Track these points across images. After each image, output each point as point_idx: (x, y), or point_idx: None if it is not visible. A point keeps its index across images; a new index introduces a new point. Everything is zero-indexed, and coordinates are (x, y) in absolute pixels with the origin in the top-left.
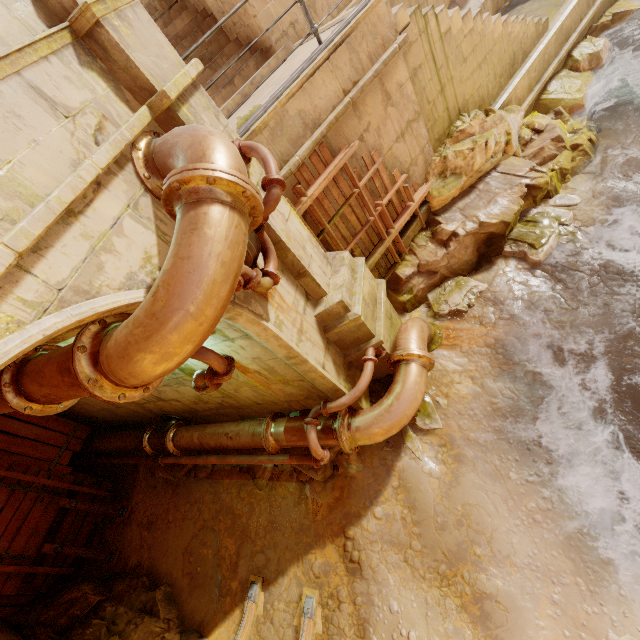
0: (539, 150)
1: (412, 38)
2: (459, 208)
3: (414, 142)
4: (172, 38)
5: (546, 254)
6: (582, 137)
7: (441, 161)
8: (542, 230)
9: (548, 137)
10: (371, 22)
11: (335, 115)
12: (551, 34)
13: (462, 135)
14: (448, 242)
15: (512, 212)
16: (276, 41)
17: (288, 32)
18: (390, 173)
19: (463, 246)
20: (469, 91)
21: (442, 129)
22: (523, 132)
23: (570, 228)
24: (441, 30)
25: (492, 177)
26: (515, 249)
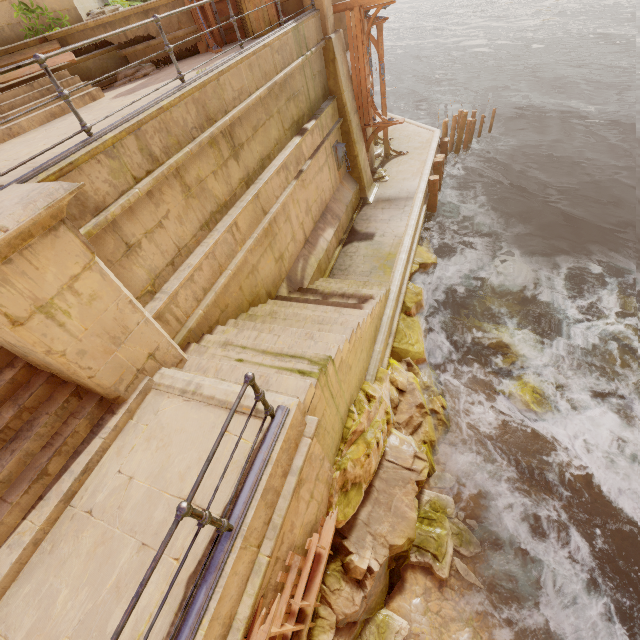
0: (409, 418)
1: (317, 400)
2: (364, 522)
3: (320, 485)
4: None
5: (449, 565)
6: (436, 401)
7: (341, 474)
8: (439, 534)
9: (413, 402)
10: (285, 439)
11: (253, 602)
12: (395, 299)
13: (355, 435)
14: (363, 579)
15: (413, 523)
16: (127, 387)
17: (145, 366)
18: (302, 545)
19: (378, 578)
20: (353, 385)
21: (338, 438)
22: (391, 392)
23: (457, 522)
24: (336, 367)
25: (384, 469)
26: (421, 559)
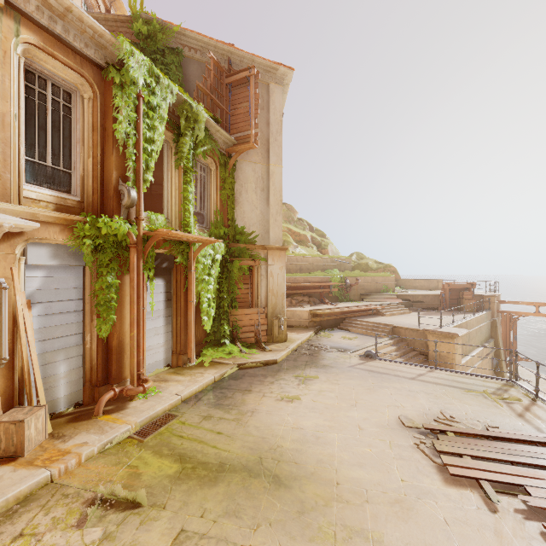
0: None
1: None
2: None
3: None
4: (405, 351)
5: None
6: None
7: None
8: None
9: None
10: None
11: None
12: None
13: None
14: None
15: None
16: None
17: None
18: None
19: None
20: None
21: None
22: None
23: None
24: None
25: None
26: None
